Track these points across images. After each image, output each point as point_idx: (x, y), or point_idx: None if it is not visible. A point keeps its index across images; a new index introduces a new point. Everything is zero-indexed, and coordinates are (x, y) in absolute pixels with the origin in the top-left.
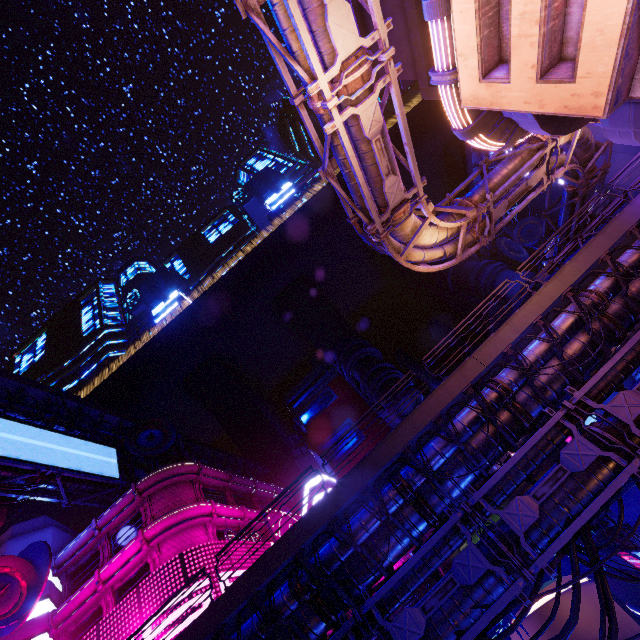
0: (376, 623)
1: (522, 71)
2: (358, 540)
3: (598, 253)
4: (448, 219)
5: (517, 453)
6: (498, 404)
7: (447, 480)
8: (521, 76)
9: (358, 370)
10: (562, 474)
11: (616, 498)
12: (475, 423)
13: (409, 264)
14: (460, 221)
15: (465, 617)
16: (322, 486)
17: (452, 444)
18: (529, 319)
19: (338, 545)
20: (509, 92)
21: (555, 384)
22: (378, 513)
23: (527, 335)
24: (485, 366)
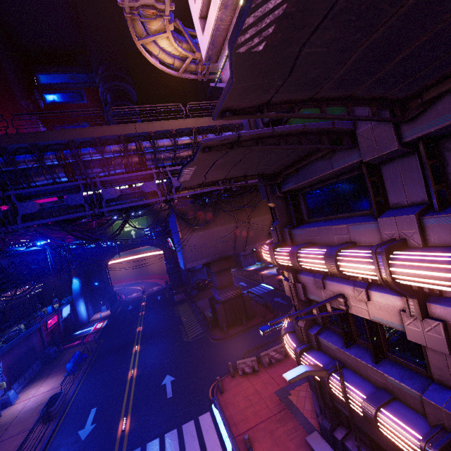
0: (12, 202)
1: (198, 5)
2: (18, 166)
3: (218, 123)
4: (186, 45)
5: (127, 174)
6: (134, 152)
7: (89, 168)
8: (197, 7)
9: (112, 95)
10: (138, 189)
11: (151, 206)
12: (117, 153)
13: (142, 50)
14: (188, 53)
15: (61, 215)
16: (5, 129)
17: (100, 154)
18: (171, 127)
19: (3, 162)
20: (194, 9)
21: (166, 161)
22: (38, 160)
23: (167, 134)
24: (136, 132)
